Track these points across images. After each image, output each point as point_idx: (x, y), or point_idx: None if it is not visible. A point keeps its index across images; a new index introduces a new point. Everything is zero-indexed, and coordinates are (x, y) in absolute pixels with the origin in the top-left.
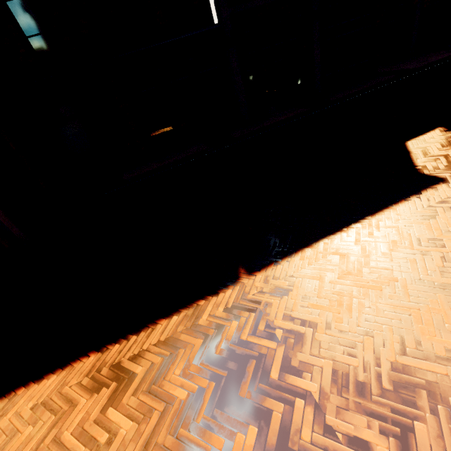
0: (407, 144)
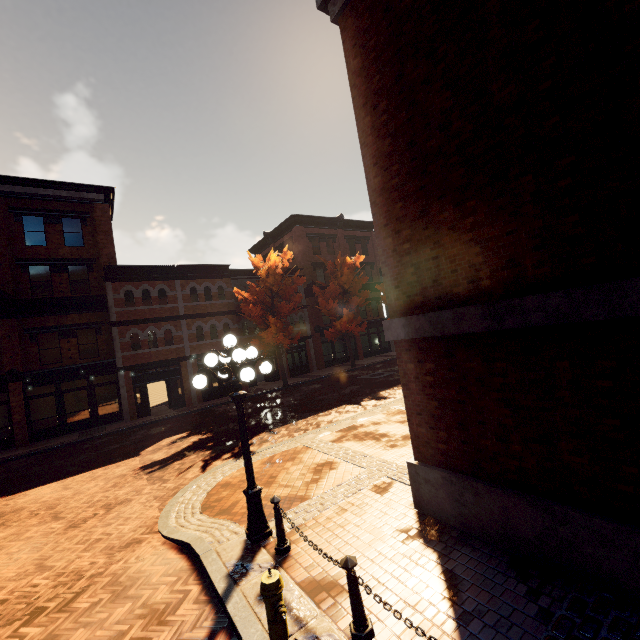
0: (164, 439)
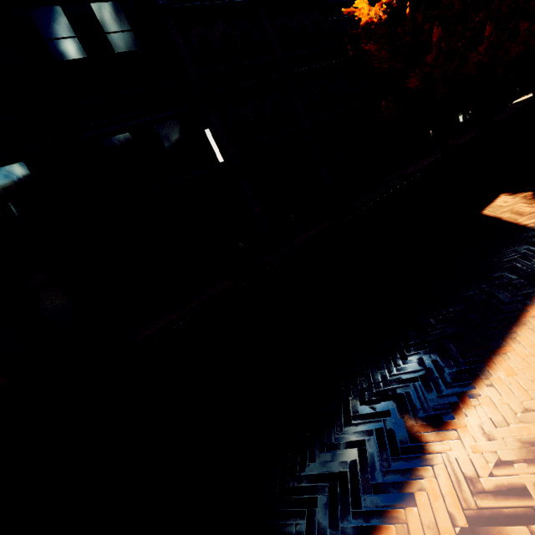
0: (484, 213)
